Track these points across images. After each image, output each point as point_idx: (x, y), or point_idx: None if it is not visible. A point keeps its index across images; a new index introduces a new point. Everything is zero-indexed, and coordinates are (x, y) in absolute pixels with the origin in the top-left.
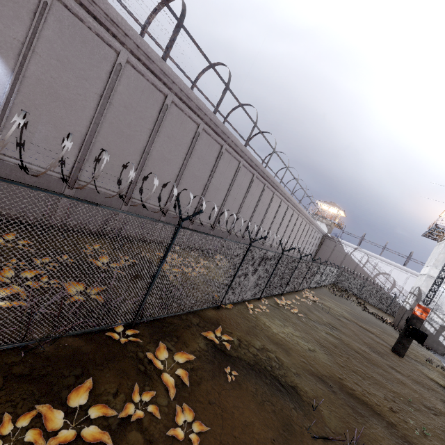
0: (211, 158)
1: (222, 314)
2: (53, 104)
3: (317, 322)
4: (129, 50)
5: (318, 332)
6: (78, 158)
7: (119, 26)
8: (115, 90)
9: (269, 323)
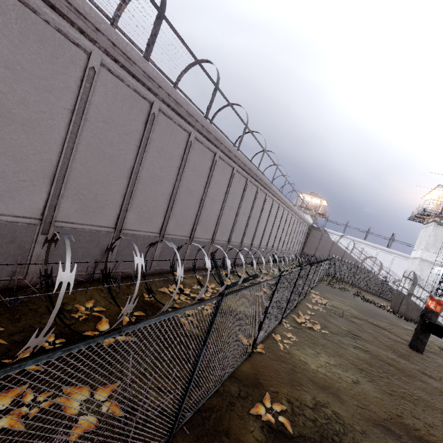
0: (205, 168)
1: (256, 364)
2: (8, 128)
3: (340, 335)
4: (103, 49)
5: (348, 349)
6: (50, 194)
7: (88, 17)
8: (90, 101)
9: (303, 357)
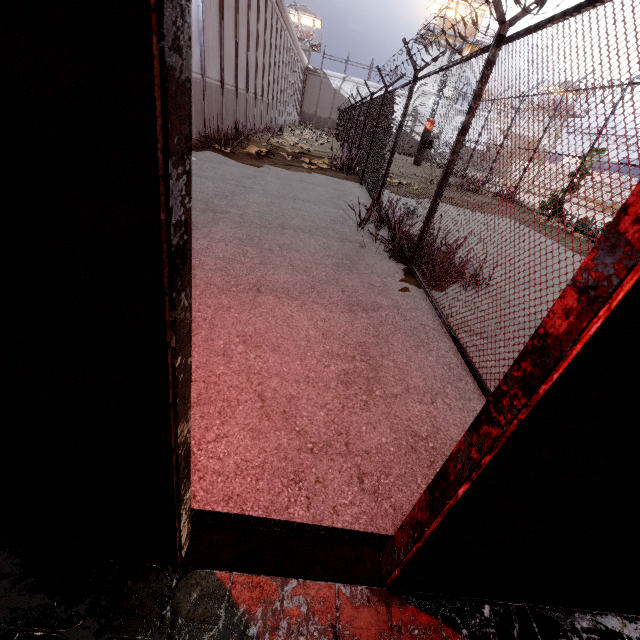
0: (255, 0)
1: None
2: None
3: None
4: None
5: None
6: (222, 57)
7: None
8: None
9: None
